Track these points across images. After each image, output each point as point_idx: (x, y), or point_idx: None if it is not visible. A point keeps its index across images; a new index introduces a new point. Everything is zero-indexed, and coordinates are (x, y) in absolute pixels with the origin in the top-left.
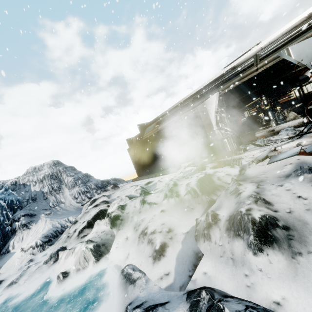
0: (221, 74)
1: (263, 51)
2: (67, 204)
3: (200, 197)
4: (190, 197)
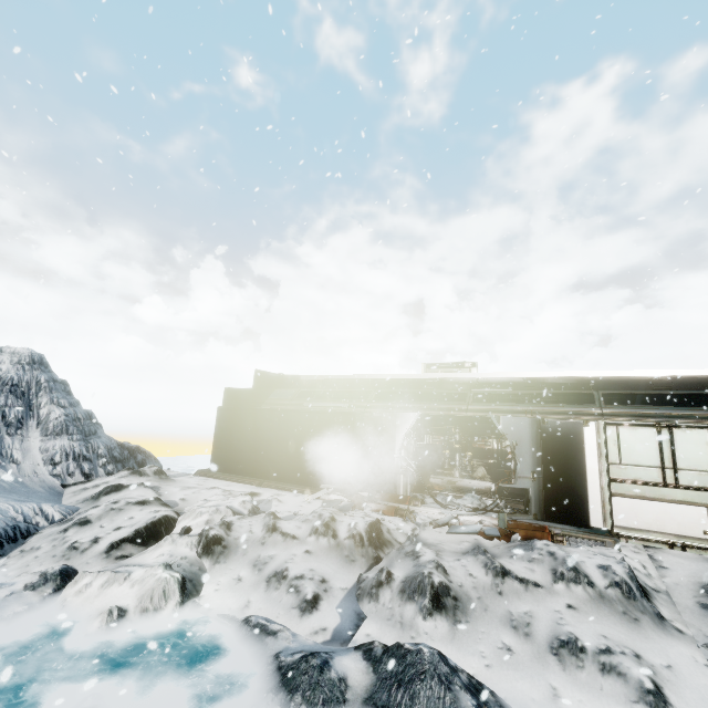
0: (423, 378)
1: (477, 386)
2: (27, 468)
3: (365, 547)
4: (353, 544)
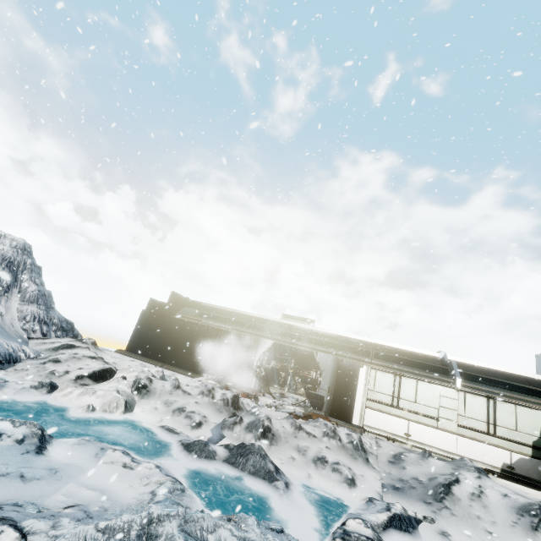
0: (280, 322)
1: (311, 334)
2: (7, 320)
3: (229, 407)
4: (223, 404)
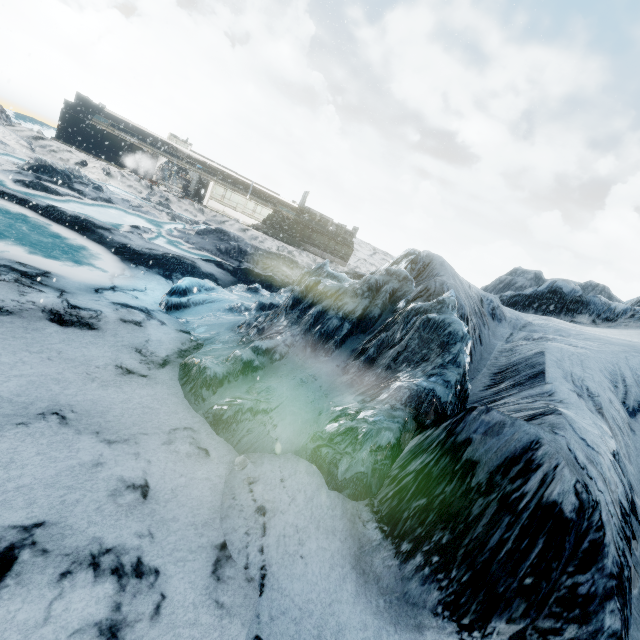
0: (169, 143)
1: (189, 157)
2: None
3: (149, 188)
4: (146, 187)
